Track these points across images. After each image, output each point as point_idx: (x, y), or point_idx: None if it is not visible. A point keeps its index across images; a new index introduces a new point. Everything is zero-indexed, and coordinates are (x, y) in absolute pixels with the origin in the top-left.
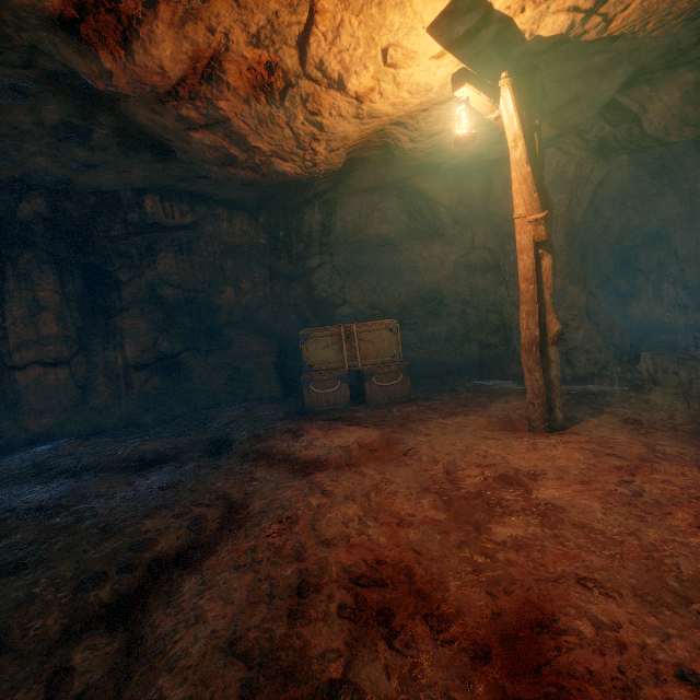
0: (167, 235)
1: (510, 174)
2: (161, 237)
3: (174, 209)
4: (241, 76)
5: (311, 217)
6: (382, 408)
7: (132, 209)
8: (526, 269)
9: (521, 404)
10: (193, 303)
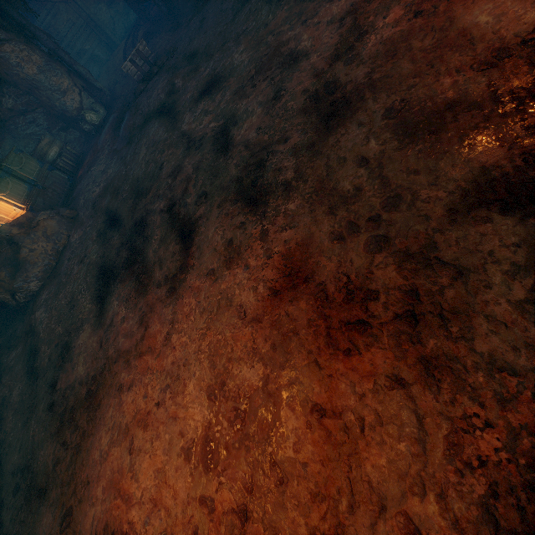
0: None
1: None
2: None
3: None
4: None
5: None
6: None
7: None
8: None
9: None
10: None
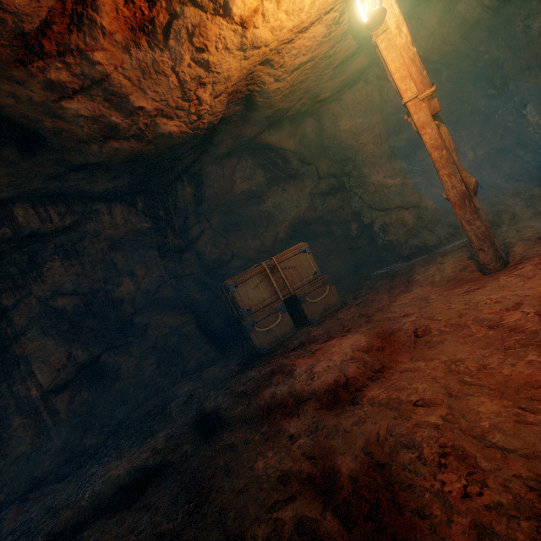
0: (48, 243)
1: (336, 110)
2: (41, 248)
3: (50, 213)
4: (117, 14)
5: (183, 191)
6: (327, 320)
7: (1, 224)
8: (433, 139)
9: (438, 267)
10: (92, 305)
